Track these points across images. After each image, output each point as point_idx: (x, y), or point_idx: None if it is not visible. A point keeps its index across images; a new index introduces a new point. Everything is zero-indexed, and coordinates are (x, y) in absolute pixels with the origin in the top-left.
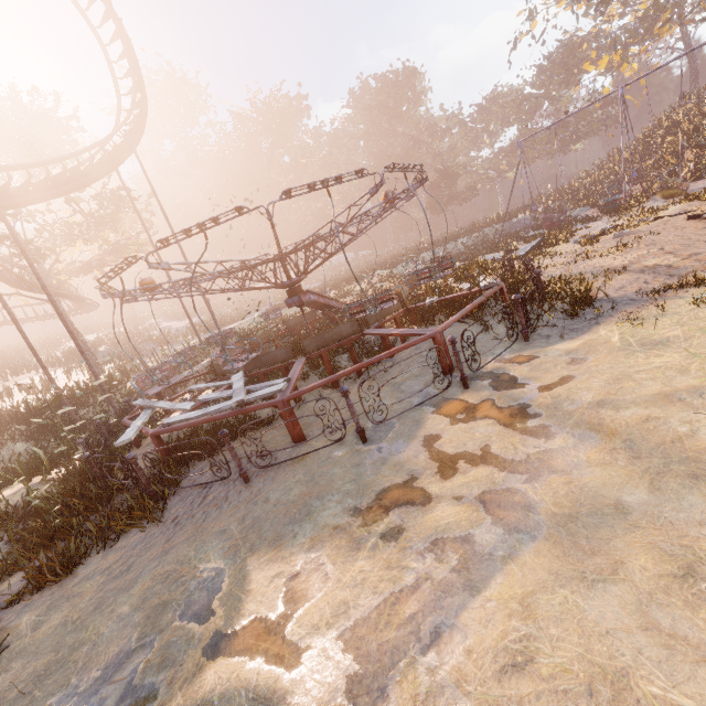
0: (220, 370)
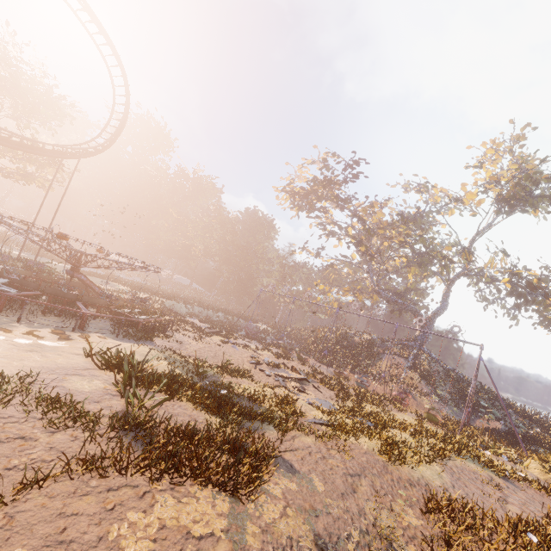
0: (2, 273)
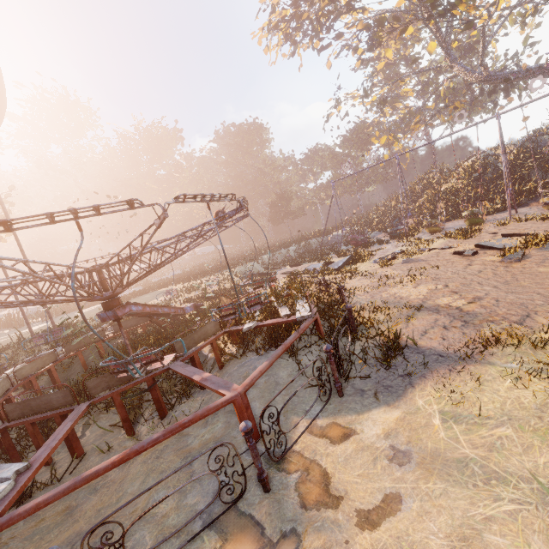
0: None
